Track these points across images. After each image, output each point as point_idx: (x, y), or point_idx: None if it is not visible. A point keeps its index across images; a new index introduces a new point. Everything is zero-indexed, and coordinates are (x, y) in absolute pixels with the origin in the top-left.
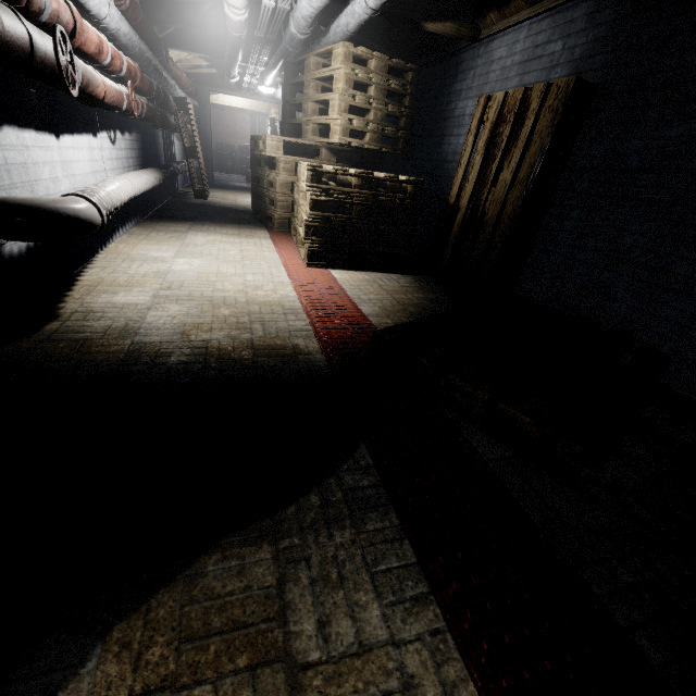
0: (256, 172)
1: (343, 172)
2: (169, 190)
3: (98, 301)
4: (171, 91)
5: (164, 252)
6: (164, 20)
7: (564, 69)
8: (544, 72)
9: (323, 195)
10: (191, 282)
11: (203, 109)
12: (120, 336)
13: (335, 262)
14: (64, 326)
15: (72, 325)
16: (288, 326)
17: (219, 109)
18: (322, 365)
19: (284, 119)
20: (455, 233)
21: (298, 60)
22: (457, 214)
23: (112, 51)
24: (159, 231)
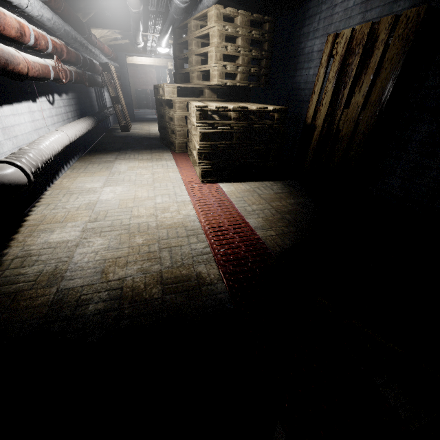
0: (159, 111)
1: (223, 109)
2: (103, 128)
3: (36, 242)
4: (97, 59)
5: (96, 183)
6: (85, 7)
7: (407, 1)
8: (386, 7)
9: (209, 128)
10: (114, 210)
11: (123, 68)
12: (47, 283)
13: (222, 177)
14: (2, 277)
15: (9, 275)
16: (191, 251)
17: (134, 66)
18: (224, 298)
19: (176, 70)
20: (313, 146)
21: (182, 24)
22: (314, 131)
23: (35, 33)
24: (94, 163)
